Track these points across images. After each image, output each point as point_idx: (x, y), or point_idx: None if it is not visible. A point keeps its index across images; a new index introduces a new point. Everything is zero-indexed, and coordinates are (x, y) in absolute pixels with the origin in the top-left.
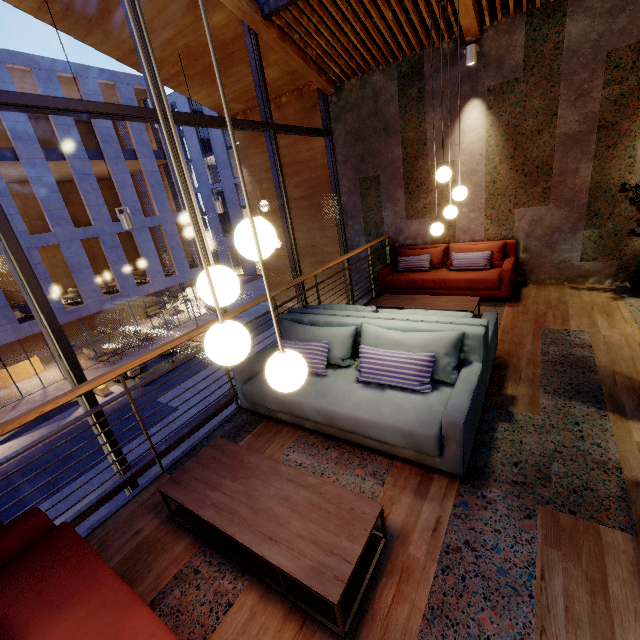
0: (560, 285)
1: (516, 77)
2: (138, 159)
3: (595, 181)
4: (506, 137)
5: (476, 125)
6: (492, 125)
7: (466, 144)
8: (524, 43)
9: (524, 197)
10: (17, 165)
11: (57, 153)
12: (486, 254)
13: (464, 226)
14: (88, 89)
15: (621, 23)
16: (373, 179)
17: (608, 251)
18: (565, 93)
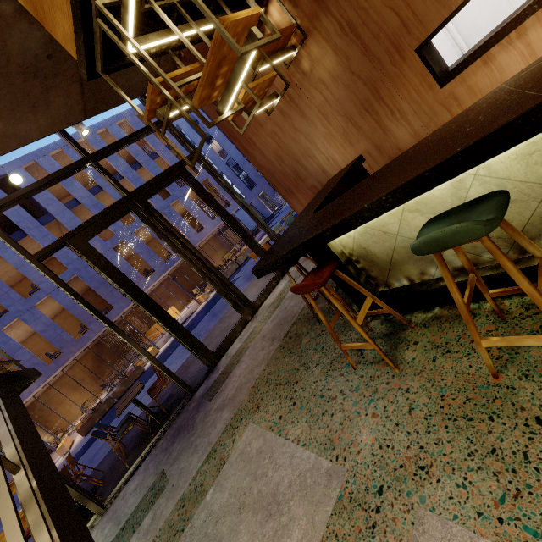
0: None
1: None
2: (159, 156)
3: None
4: None
5: None
6: None
7: None
8: None
9: None
10: (106, 196)
11: (118, 176)
12: None
13: None
14: (114, 131)
15: None
16: None
17: None
18: None
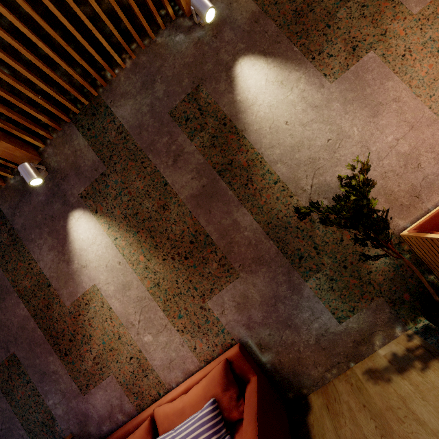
0: (349, 374)
1: (101, 172)
2: None
3: (264, 223)
4: (134, 230)
5: (93, 235)
6: (110, 226)
7: (95, 260)
8: (87, 143)
9: (205, 282)
10: None
11: None
12: (205, 415)
13: (162, 360)
14: None
15: (161, 89)
16: (9, 362)
17: (357, 291)
18: (159, 161)
